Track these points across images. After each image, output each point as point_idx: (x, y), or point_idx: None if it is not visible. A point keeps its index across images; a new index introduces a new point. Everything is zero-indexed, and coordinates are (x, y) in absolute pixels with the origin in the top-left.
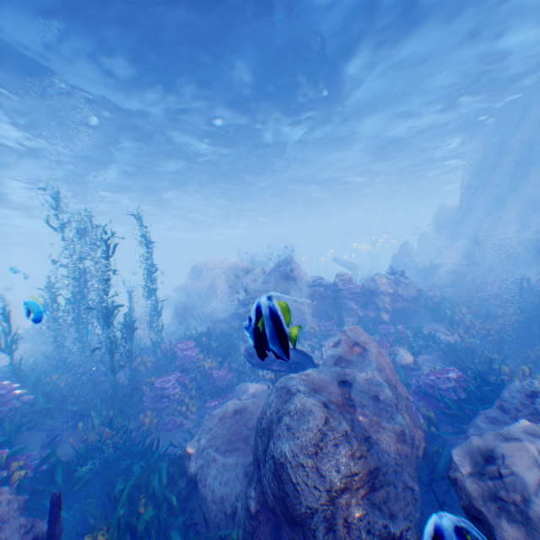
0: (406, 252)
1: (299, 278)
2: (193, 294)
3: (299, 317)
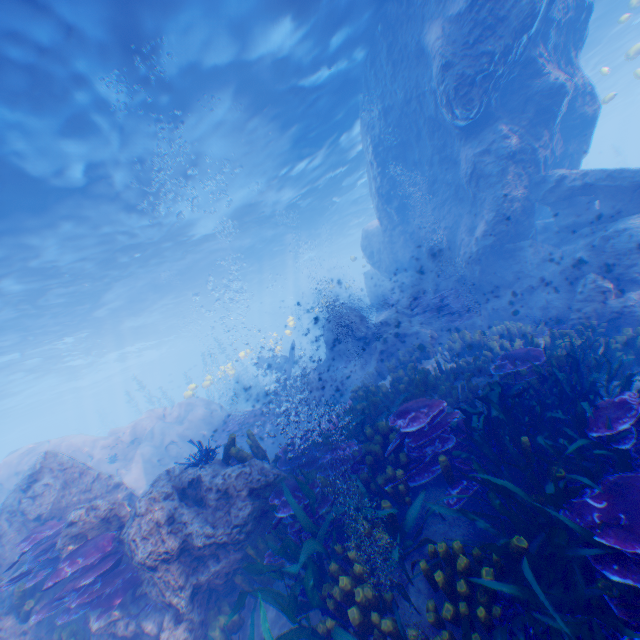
0: (338, 318)
1: (68, 503)
2: None
3: None
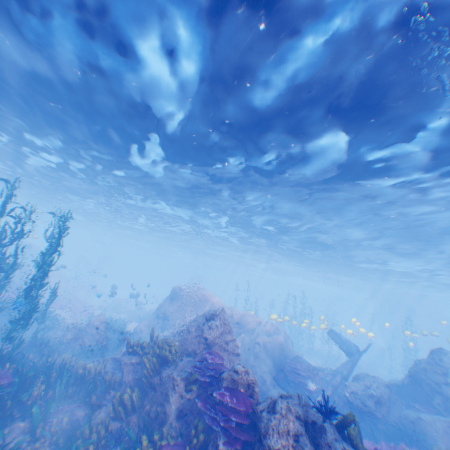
0: (439, 364)
1: (217, 342)
2: (159, 313)
3: (161, 410)
